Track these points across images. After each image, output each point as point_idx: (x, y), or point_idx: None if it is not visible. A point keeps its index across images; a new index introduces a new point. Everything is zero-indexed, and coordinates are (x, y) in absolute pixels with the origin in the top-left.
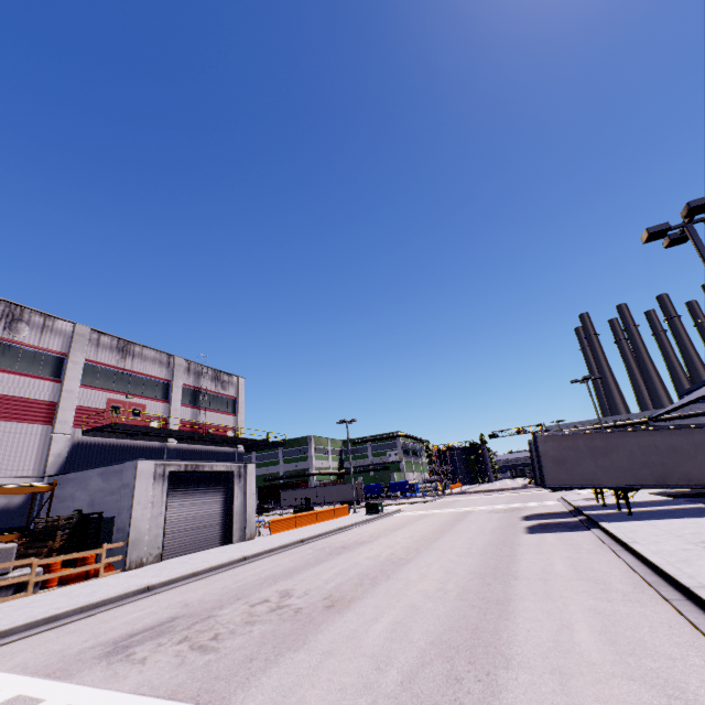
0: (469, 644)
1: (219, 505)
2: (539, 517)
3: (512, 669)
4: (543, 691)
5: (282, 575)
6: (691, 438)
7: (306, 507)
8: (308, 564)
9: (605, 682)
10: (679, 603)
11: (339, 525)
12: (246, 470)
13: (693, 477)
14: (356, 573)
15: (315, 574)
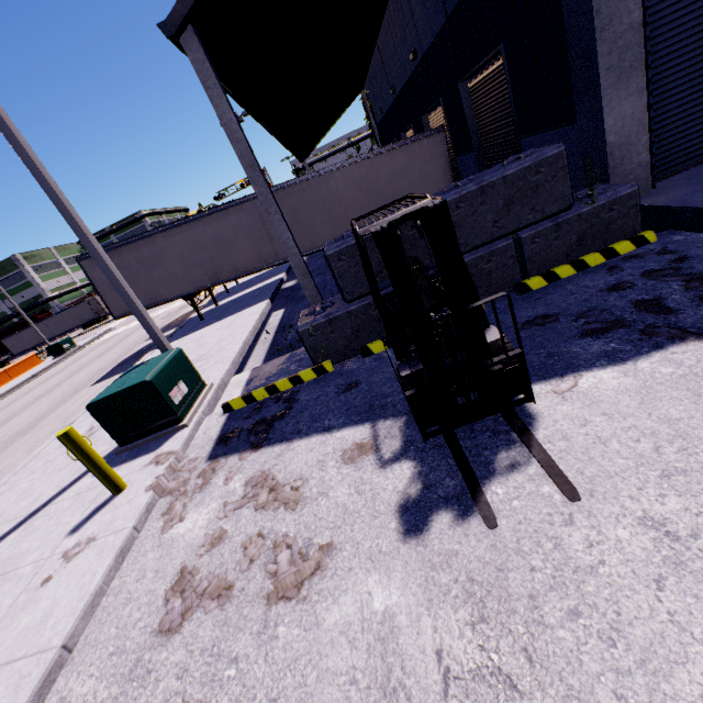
0: None
1: None
2: (171, 326)
3: None
4: None
5: None
6: (230, 222)
7: None
8: None
9: None
10: None
11: None
12: None
13: (240, 266)
14: None
15: None
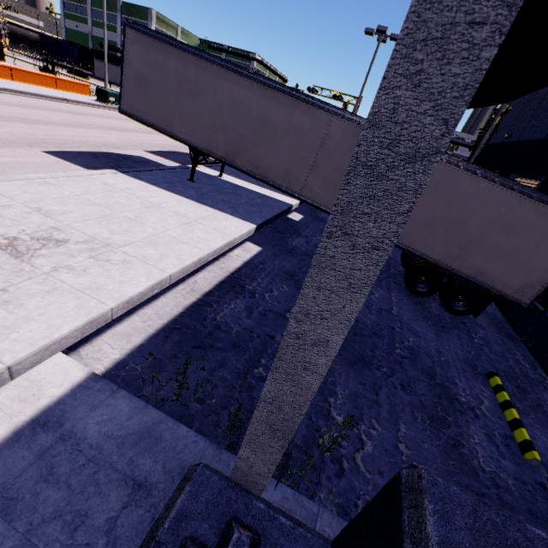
0: None
1: None
2: (177, 156)
3: None
4: None
5: None
6: (290, 116)
7: (47, 69)
8: None
9: None
10: None
11: None
12: None
13: (262, 166)
14: None
15: None
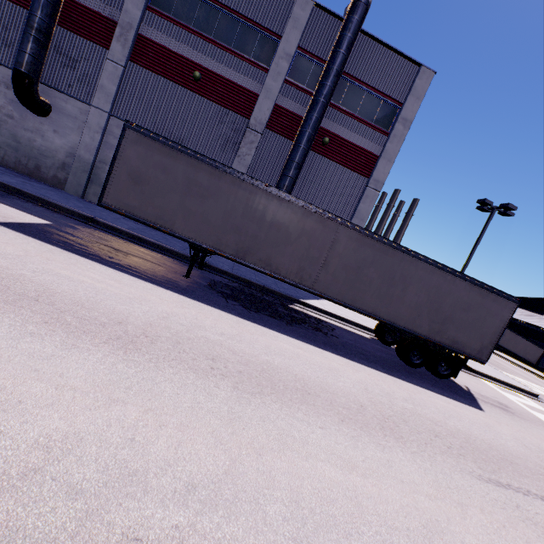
0: None
1: None
2: None
3: None
4: None
5: None
6: None
7: None
8: None
9: None
10: None
11: None
12: None
13: None
14: None
15: None
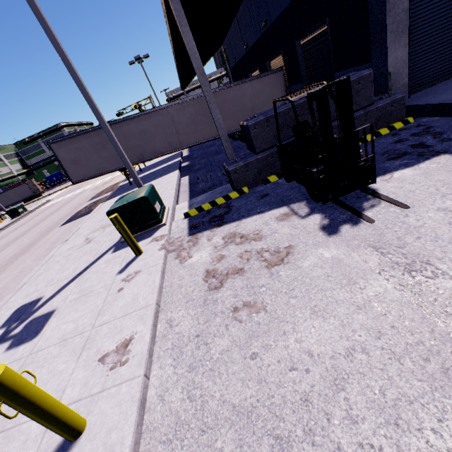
0: None
1: None
2: (103, 192)
3: None
4: None
5: None
6: (152, 121)
7: None
8: None
9: None
10: None
11: None
12: None
13: (157, 150)
14: None
15: None
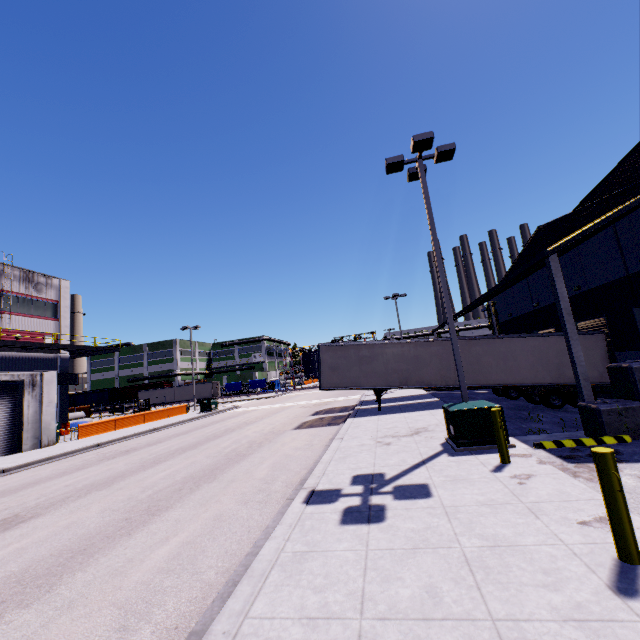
0: (42, 574)
1: (2, 415)
2: (327, 411)
3: (31, 606)
4: (12, 637)
5: (12, 490)
6: (429, 350)
7: (145, 408)
8: (62, 474)
9: (91, 615)
10: (287, 503)
11: (157, 426)
12: (42, 379)
13: (425, 380)
14: (87, 483)
15: (47, 487)
